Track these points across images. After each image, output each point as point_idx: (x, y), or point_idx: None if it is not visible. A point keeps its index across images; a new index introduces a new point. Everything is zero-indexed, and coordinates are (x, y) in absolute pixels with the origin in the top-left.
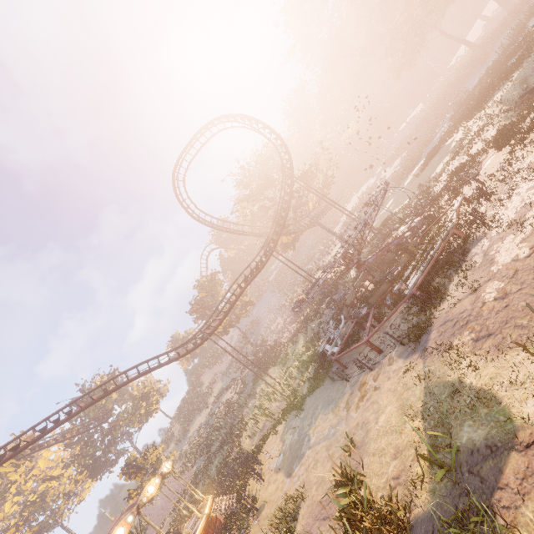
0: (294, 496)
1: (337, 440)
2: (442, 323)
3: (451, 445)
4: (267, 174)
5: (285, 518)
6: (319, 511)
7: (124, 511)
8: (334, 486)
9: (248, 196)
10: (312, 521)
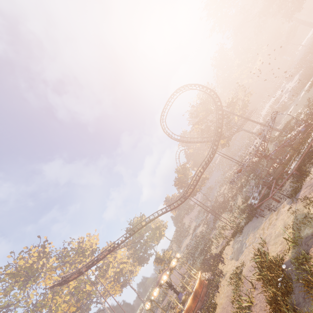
0: (239, 266)
1: (258, 242)
2: (306, 187)
3: (300, 236)
4: (207, 108)
5: (236, 273)
6: (251, 269)
7: (163, 271)
8: (254, 256)
9: (198, 122)
10: (248, 273)
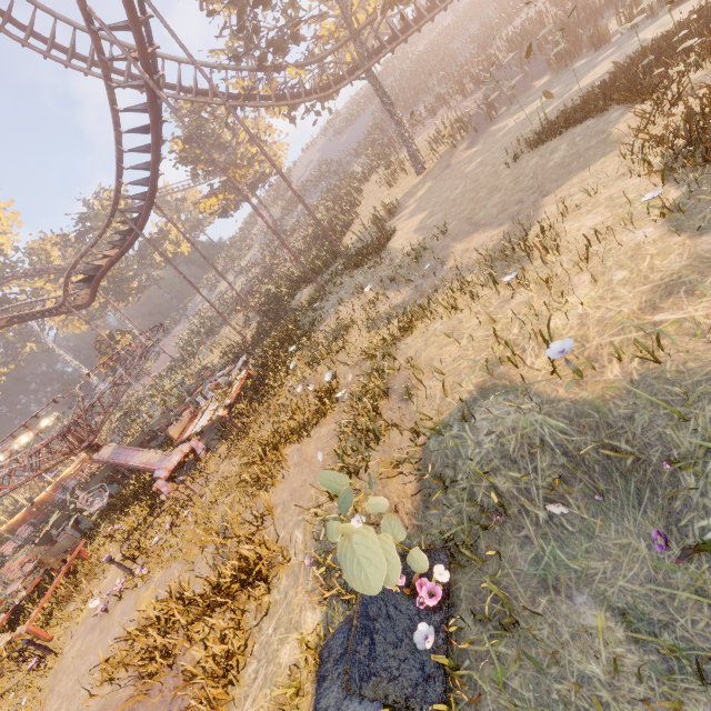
0: None
1: None
2: None
3: None
4: None
5: None
6: None
7: None
8: None
9: None
10: None
